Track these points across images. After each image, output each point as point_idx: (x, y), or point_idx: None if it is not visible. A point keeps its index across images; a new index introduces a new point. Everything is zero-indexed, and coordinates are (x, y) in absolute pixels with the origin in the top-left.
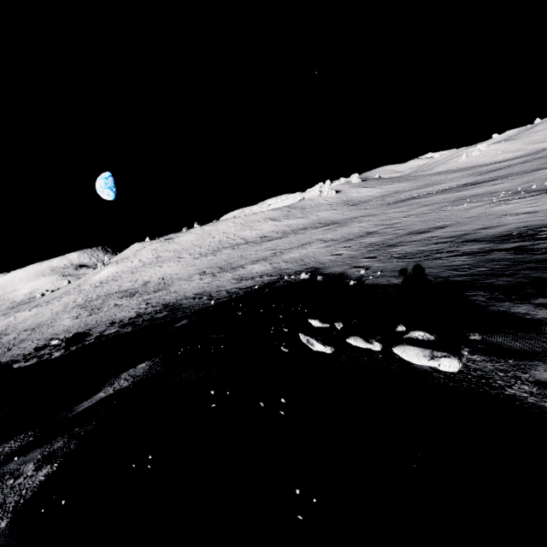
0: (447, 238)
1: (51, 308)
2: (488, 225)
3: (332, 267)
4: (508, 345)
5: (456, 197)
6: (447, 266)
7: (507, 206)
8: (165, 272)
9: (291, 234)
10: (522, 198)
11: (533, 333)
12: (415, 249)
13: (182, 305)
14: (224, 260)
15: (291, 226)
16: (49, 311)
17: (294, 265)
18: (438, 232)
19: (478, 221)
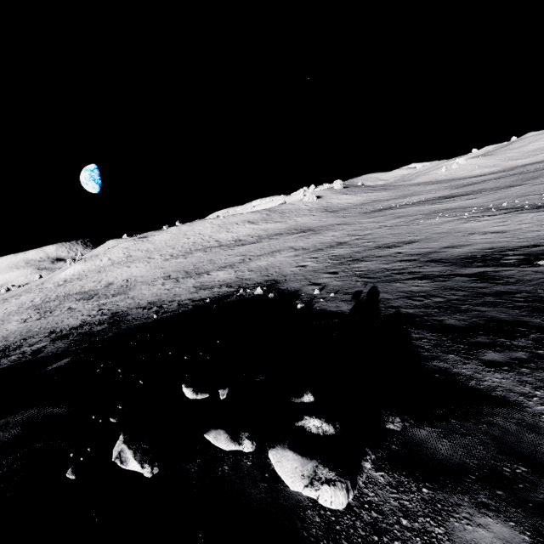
0: (412, 255)
1: (6, 308)
2: (455, 243)
3: (291, 281)
4: (431, 448)
5: (430, 209)
6: (403, 291)
7: (476, 223)
8: (131, 273)
9: (266, 239)
10: (492, 216)
11: (471, 421)
12: (378, 266)
13: (127, 316)
14: (193, 263)
15: (268, 230)
16: (3, 311)
17: (257, 275)
18: (406, 247)
19: (446, 238)
